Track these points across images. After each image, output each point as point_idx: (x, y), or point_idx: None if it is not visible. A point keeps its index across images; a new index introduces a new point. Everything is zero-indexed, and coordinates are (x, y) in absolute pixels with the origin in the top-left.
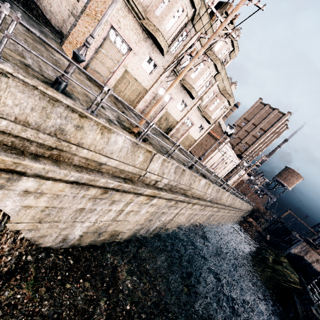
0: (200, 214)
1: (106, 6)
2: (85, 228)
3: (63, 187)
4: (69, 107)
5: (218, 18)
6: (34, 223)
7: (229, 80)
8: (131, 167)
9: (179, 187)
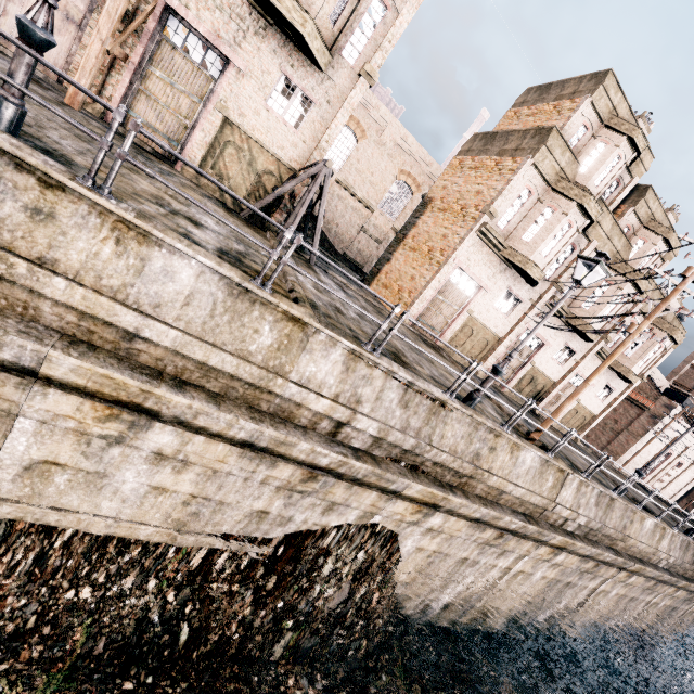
0: (643, 601)
1: (450, 244)
2: (454, 593)
3: (462, 525)
4: (488, 428)
5: (669, 282)
6: (415, 573)
7: (662, 290)
8: (538, 497)
9: (603, 532)
